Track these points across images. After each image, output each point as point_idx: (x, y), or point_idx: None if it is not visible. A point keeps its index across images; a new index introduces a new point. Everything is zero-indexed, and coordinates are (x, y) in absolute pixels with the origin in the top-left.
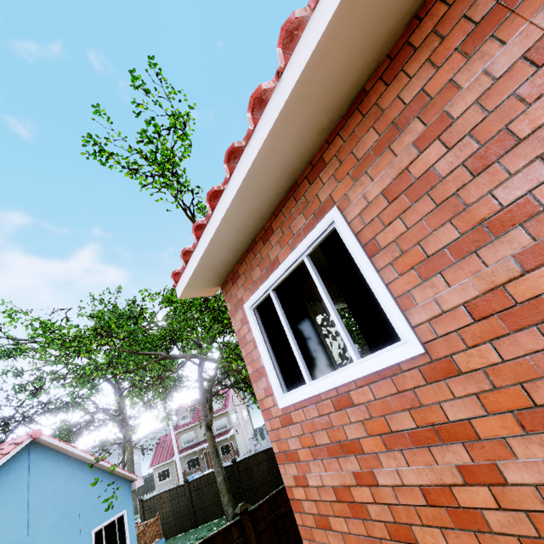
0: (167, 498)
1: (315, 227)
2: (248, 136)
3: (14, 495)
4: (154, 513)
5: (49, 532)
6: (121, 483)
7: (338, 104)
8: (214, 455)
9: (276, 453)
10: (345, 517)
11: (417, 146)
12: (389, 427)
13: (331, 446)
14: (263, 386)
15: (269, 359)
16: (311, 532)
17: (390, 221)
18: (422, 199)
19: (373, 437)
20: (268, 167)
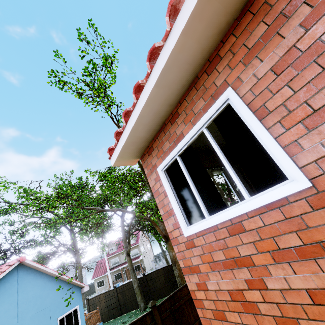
0: (103, 298)
1: (213, 105)
2: (165, 36)
3: (8, 297)
4: (95, 307)
5: (31, 320)
6: (75, 289)
7: (234, 7)
8: (132, 271)
9: (182, 267)
10: (238, 312)
11: (304, 25)
12: (277, 246)
13: (227, 261)
14: (172, 222)
15: (176, 204)
16: (210, 322)
17: (278, 89)
18: (308, 66)
19: (263, 253)
20: (179, 61)
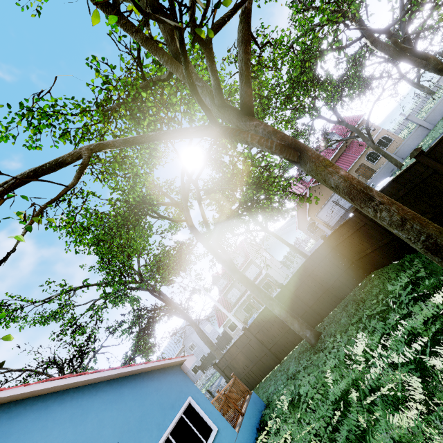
0: (236, 351)
1: None
2: None
3: None
4: (233, 369)
5: None
6: (166, 374)
7: None
8: (256, 292)
9: None
10: None
11: None
12: None
13: None
14: None
15: None
16: None
17: None
18: None
19: None
20: None
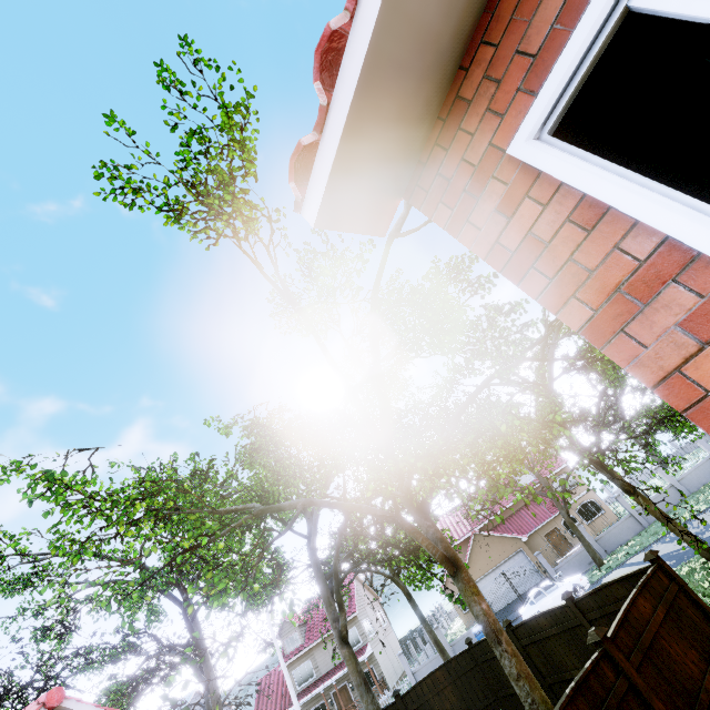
0: None
1: None
2: None
3: None
4: None
5: None
6: None
7: None
8: (362, 689)
9: None
10: None
11: None
12: None
13: None
14: (675, 316)
15: (685, 207)
16: None
17: None
18: None
19: None
20: None
